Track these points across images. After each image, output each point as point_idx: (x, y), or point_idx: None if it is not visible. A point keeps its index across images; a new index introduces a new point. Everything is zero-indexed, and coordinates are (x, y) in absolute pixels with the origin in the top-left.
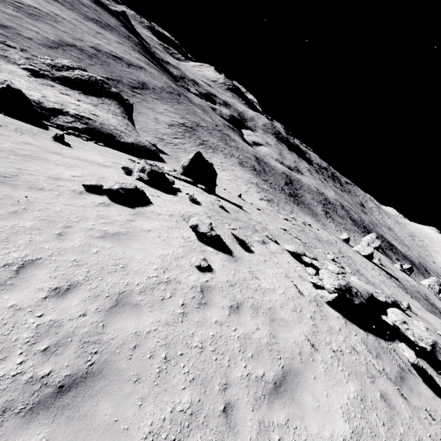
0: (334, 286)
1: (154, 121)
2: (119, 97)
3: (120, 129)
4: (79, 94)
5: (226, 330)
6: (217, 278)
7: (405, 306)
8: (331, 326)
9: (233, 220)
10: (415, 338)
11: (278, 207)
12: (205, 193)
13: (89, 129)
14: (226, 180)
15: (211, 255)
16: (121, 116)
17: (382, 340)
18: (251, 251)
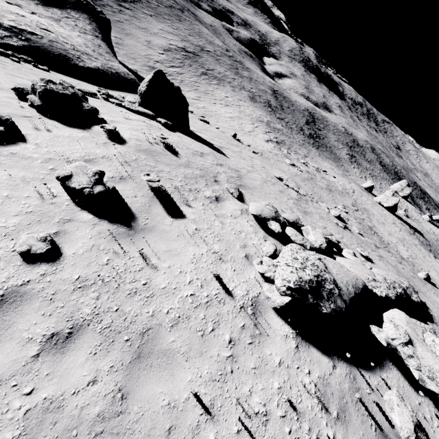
0: (287, 285)
1: (146, 45)
2: (90, 8)
3: (83, 50)
4: (36, 4)
5: (3, 397)
6: (56, 275)
7: (423, 276)
8: (264, 358)
9: (180, 166)
10: (421, 374)
11: (289, 151)
12: (161, 130)
13: (32, 48)
14: (227, 117)
15: (78, 229)
16: (92, 35)
17: (362, 372)
18: (181, 216)
